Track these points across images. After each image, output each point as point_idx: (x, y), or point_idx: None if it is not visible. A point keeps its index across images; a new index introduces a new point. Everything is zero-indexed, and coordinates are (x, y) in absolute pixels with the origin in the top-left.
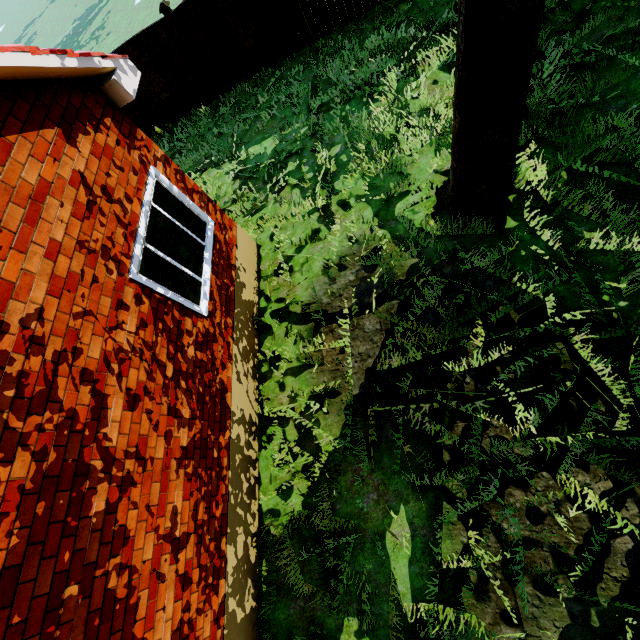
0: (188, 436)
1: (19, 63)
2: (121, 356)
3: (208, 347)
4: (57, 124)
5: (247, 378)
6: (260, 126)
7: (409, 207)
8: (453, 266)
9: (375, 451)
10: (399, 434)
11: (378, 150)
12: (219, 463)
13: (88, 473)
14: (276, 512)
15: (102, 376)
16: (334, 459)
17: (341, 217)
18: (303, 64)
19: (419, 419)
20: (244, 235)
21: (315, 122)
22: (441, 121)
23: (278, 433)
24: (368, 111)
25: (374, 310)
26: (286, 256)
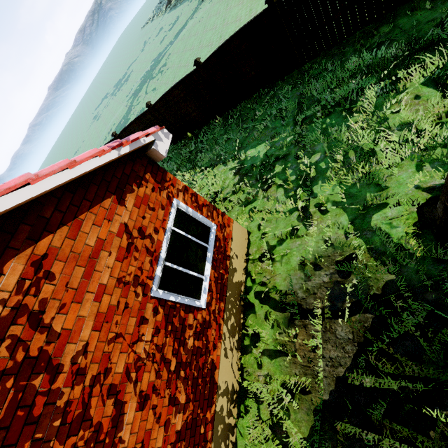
0: (182, 419)
1: (90, 167)
2: (138, 364)
3: (204, 334)
4: (113, 193)
5: (232, 351)
6: (256, 134)
7: (386, 220)
8: (438, 293)
9: None
10: None
11: (356, 163)
12: (204, 437)
13: None
14: None
15: (123, 386)
16: None
17: (318, 219)
18: (292, 84)
19: None
20: (238, 227)
21: (299, 132)
22: (424, 138)
23: (253, 409)
24: (347, 124)
25: (346, 318)
26: (269, 245)
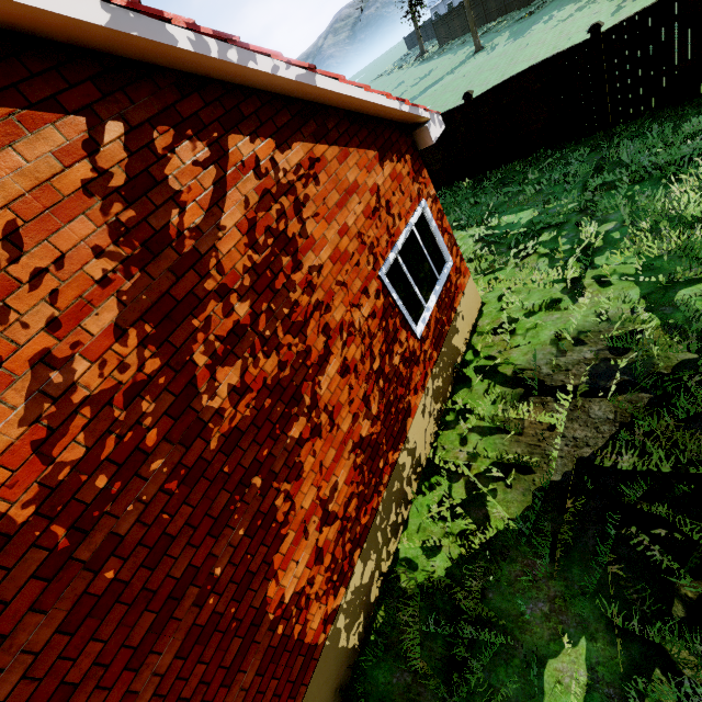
0: (368, 430)
1: (377, 101)
2: (351, 330)
3: (410, 366)
4: (378, 149)
5: (430, 417)
6: (521, 199)
7: (699, 295)
8: None
9: (562, 555)
10: (606, 548)
11: (669, 229)
12: (381, 475)
13: (299, 402)
14: (413, 564)
15: (334, 336)
16: (502, 540)
17: (593, 292)
18: (590, 147)
19: (644, 542)
20: (473, 287)
21: (588, 199)
22: None
23: (444, 484)
24: (665, 192)
25: (610, 396)
26: (511, 318)
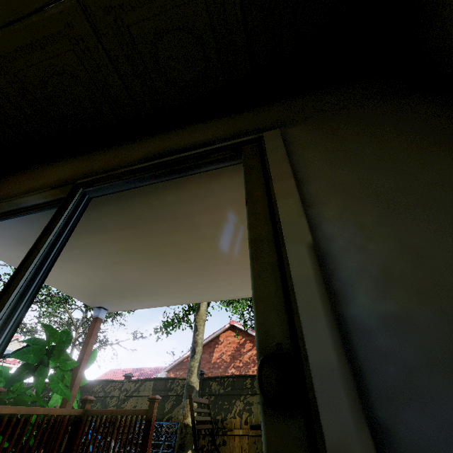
0: None
1: None
2: None
3: None
4: None
5: None
6: None
7: None
8: None
9: None
10: None
11: None
12: None
13: None
14: None
15: None
16: None
17: None
18: None
19: None
20: None
21: None
22: None
23: None
24: None
25: None
26: None
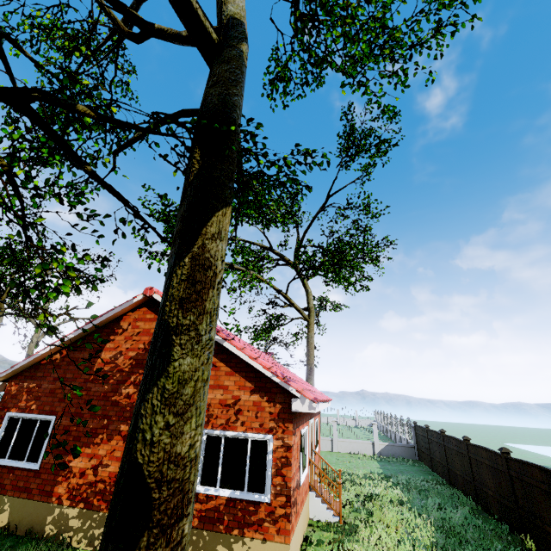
0: None
1: (255, 365)
2: None
3: None
4: (256, 386)
5: None
6: None
7: None
8: None
9: None
10: None
11: None
12: None
13: None
14: None
15: None
16: None
17: None
18: None
19: None
20: None
21: None
22: None
23: None
24: None
25: None
26: None
